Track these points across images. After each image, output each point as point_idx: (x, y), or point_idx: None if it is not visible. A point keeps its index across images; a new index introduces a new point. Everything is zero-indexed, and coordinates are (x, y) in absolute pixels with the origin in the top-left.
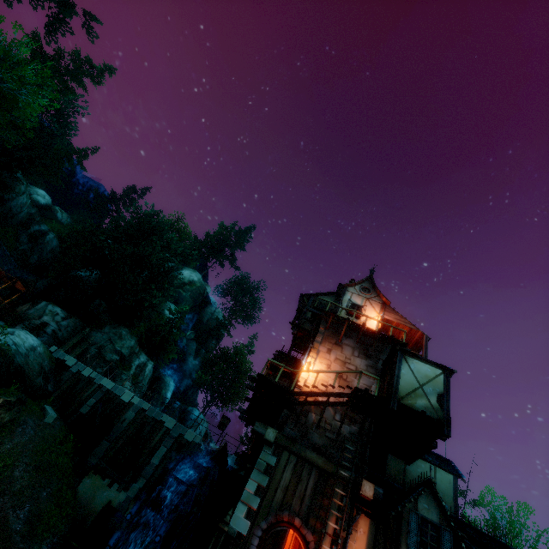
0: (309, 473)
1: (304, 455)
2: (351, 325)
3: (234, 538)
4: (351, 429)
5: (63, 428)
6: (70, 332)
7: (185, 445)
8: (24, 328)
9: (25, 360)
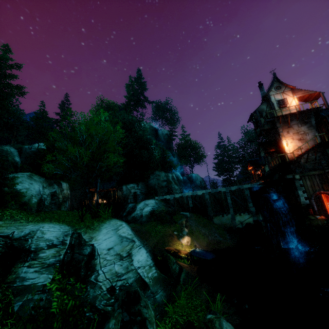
0: (314, 177)
1: (310, 174)
2: (290, 115)
3: (307, 206)
4: (318, 155)
5: (193, 214)
6: (144, 188)
7: (234, 191)
8: (131, 199)
9: (160, 208)
